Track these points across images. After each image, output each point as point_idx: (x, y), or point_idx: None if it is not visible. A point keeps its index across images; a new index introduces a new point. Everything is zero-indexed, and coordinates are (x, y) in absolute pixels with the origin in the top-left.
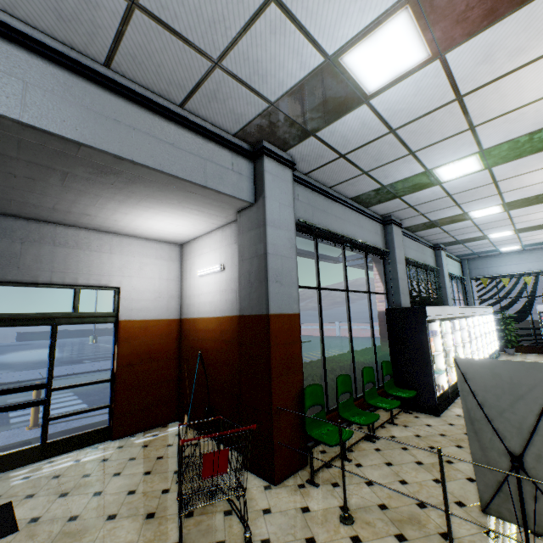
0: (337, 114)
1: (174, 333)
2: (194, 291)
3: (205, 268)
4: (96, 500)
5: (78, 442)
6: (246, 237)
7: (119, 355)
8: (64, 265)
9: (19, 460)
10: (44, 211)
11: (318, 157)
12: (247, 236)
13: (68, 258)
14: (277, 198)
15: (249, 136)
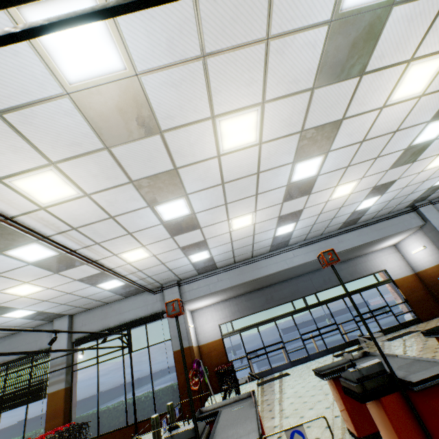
0: (438, 188)
1: (416, 279)
2: (415, 260)
3: (414, 250)
4: (437, 325)
5: (410, 323)
6: (430, 235)
7: (402, 292)
8: (366, 268)
9: (396, 328)
10: (356, 255)
11: (438, 194)
12: (430, 234)
13: (365, 266)
14: (433, 218)
15: (408, 206)
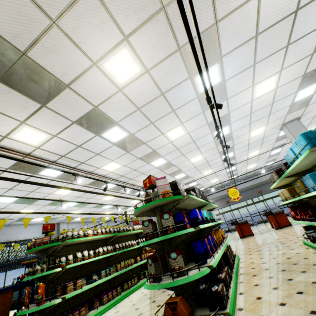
0: None
1: None
2: None
3: None
4: None
5: None
6: None
7: None
8: None
9: None
10: None
11: None
12: None
13: None
14: None
15: None
